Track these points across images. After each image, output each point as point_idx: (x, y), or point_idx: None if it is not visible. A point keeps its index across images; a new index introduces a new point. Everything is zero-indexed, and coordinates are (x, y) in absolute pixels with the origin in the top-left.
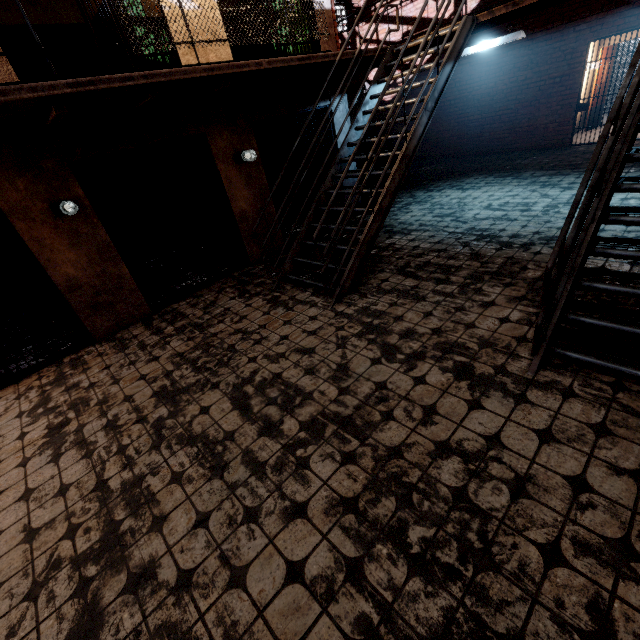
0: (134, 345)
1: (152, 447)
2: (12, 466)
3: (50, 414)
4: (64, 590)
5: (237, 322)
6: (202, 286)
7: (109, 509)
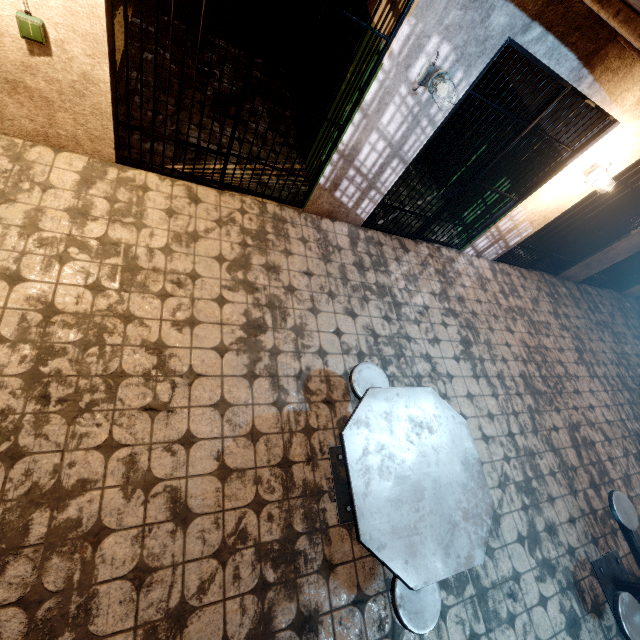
0: (583, 310)
1: (634, 418)
2: (572, 360)
3: (568, 332)
4: (636, 466)
5: (636, 356)
6: (600, 286)
7: (633, 439)
